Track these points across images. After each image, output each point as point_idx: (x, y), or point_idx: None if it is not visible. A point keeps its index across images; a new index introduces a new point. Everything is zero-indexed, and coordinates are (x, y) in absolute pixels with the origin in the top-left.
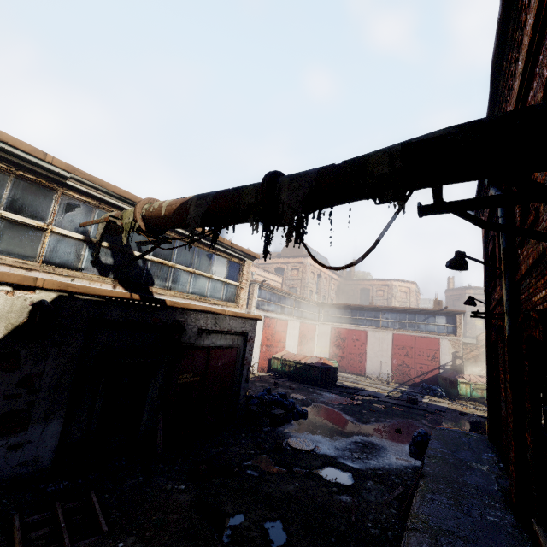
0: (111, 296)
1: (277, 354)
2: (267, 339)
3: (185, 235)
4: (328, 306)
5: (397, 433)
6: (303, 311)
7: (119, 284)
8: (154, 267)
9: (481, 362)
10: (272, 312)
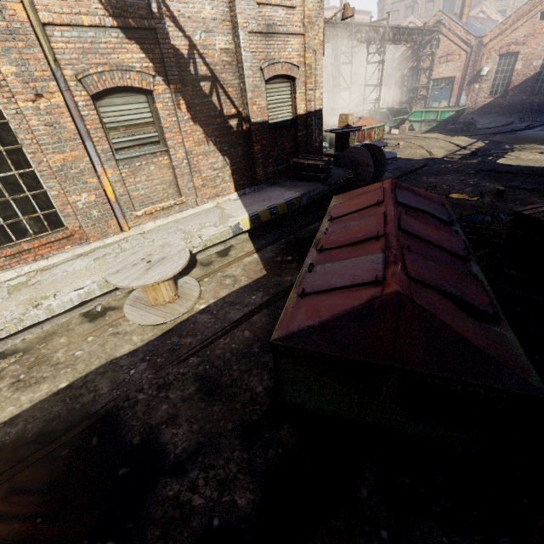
0: None
1: None
2: None
3: None
4: None
5: None
6: None
7: None
8: None
9: None
10: None
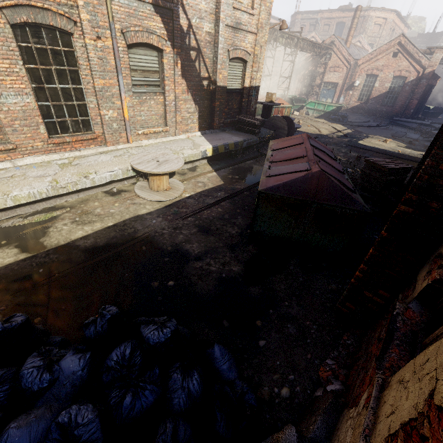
0: None
1: None
2: None
3: None
4: None
5: None
6: None
7: None
8: None
9: None
10: None
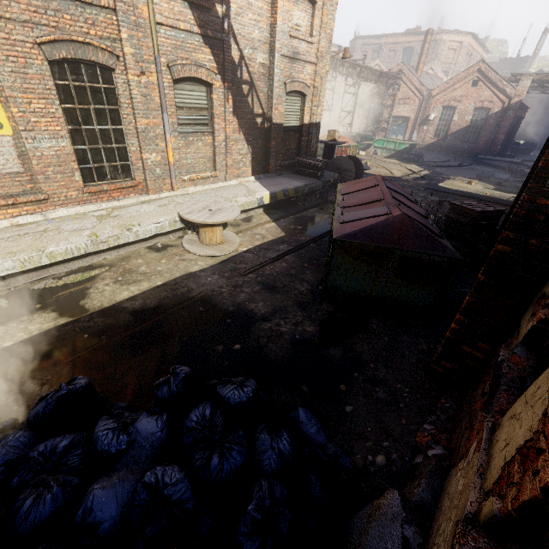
0: None
1: None
2: None
3: None
4: None
5: None
6: None
7: None
8: None
9: None
10: None
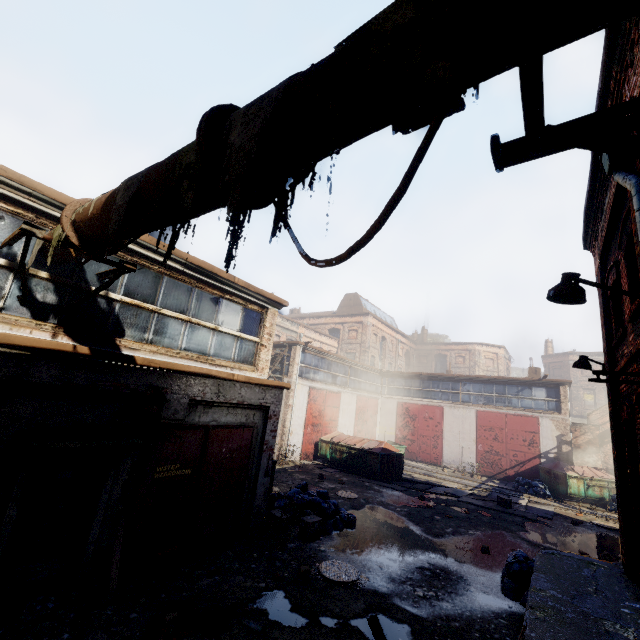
0: (39, 347)
1: (326, 436)
2: (313, 417)
3: (177, 270)
4: (393, 375)
5: (483, 553)
6: (361, 381)
7: (64, 332)
8: (125, 312)
9: (596, 449)
10: (320, 382)
